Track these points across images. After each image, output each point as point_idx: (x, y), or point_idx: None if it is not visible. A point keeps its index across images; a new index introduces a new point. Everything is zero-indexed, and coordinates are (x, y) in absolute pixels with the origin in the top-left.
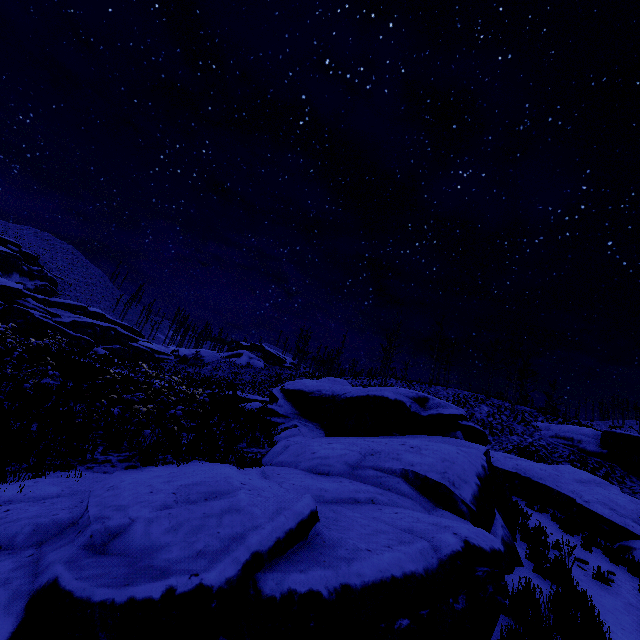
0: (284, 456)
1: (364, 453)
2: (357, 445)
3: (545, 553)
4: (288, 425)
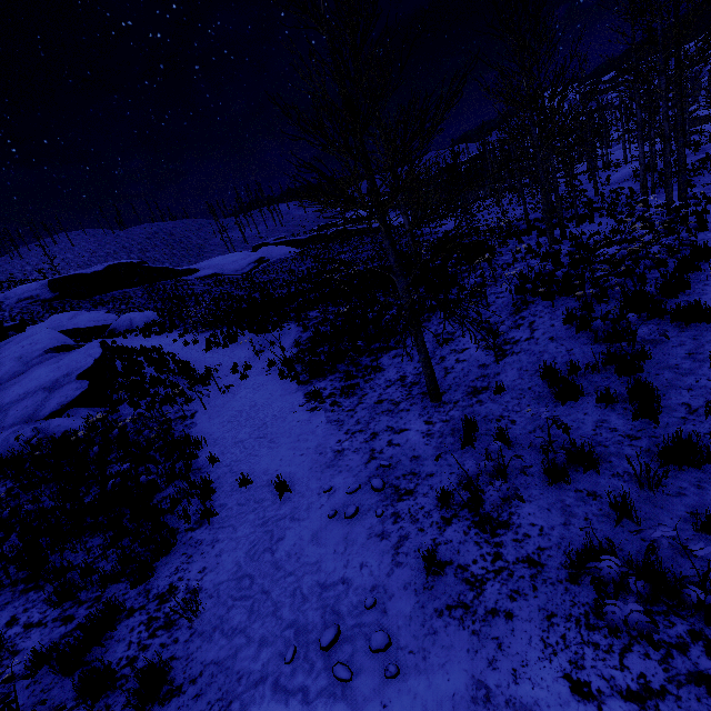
0: None
1: (17, 360)
2: (5, 362)
3: None
4: None
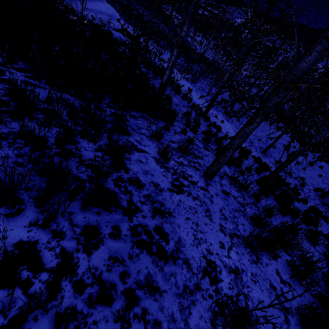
0: None
1: None
2: None
3: None
4: None
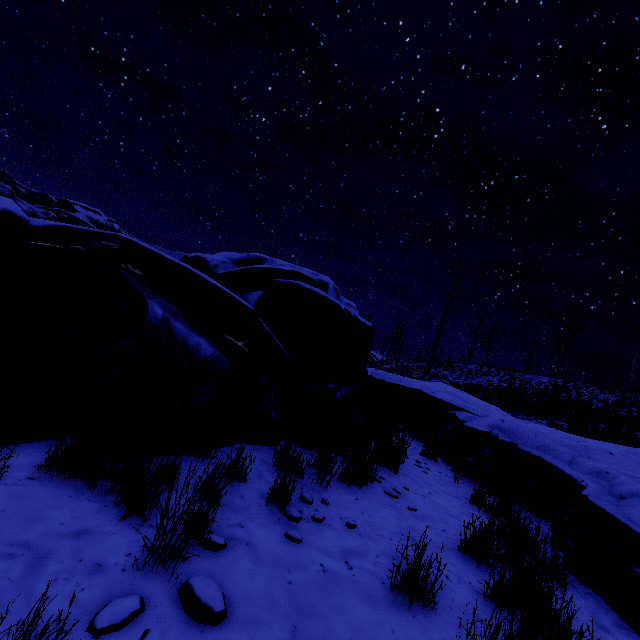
0: None
1: None
2: None
3: None
4: None
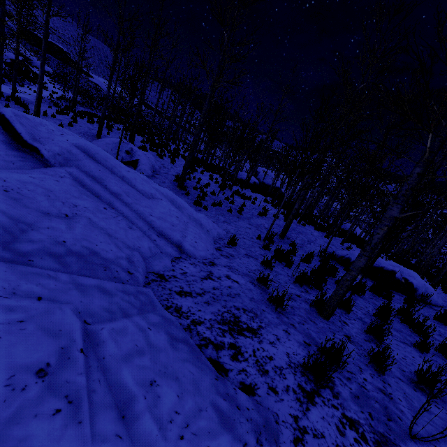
0: None
1: None
2: None
3: None
4: None
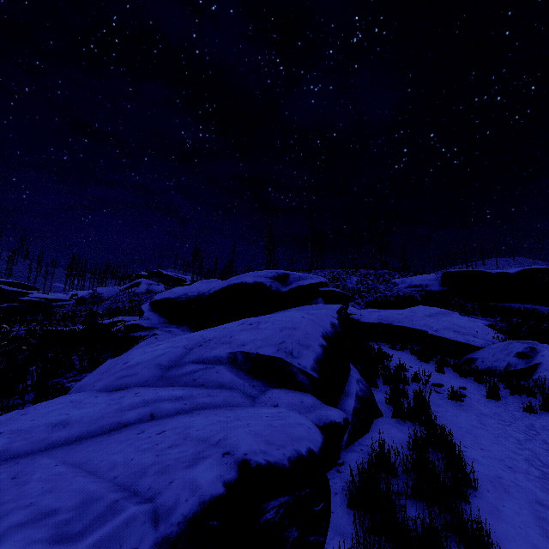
0: (89, 377)
1: (191, 346)
2: (188, 339)
3: (405, 391)
4: (147, 336)
